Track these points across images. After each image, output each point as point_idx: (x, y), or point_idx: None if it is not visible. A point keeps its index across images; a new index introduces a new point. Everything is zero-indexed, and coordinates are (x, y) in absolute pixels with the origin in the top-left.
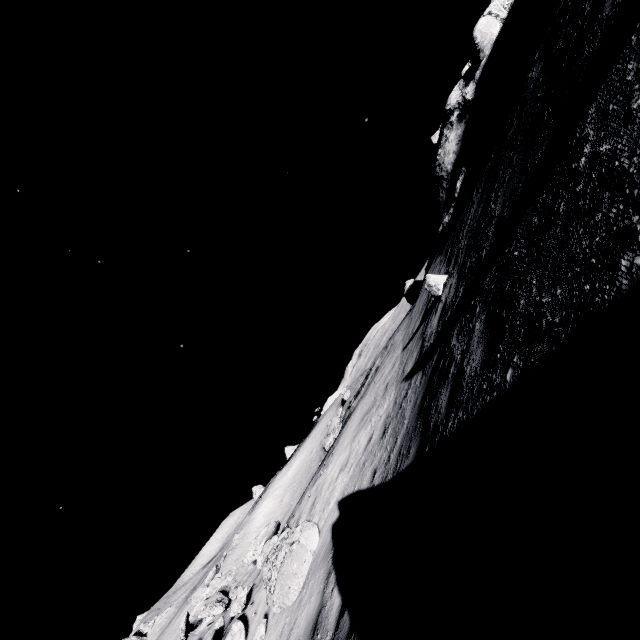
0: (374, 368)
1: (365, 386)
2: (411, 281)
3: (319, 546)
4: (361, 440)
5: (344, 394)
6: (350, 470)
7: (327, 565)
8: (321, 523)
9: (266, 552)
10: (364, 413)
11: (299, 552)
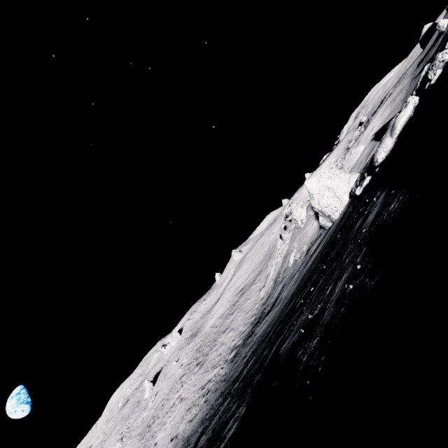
0: (388, 95)
1: (380, 107)
2: (429, 25)
3: (365, 148)
4: (385, 114)
5: (362, 119)
6: (378, 125)
7: (372, 144)
8: (364, 145)
9: (336, 164)
10: (385, 107)
11: (355, 153)
